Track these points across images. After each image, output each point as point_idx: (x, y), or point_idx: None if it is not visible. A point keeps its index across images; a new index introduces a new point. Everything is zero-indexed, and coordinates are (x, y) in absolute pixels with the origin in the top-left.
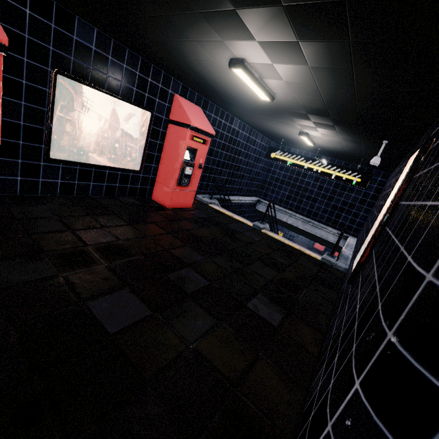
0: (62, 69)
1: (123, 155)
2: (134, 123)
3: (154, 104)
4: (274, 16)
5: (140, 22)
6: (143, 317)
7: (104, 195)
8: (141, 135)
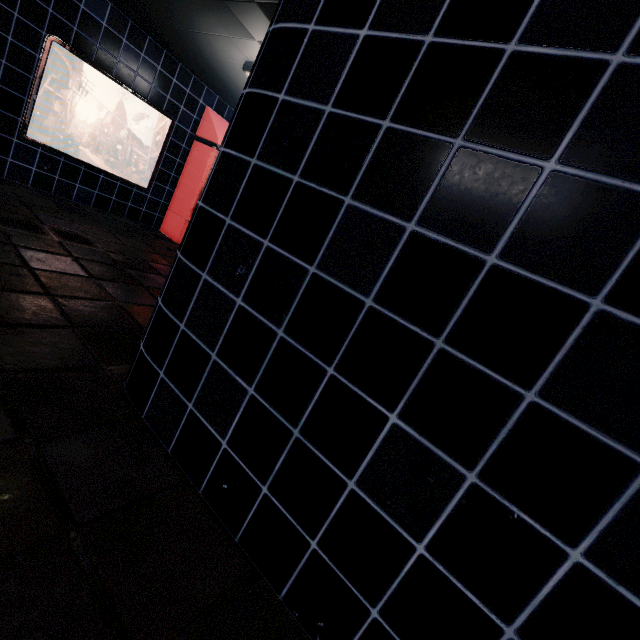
0: (61, 38)
1: (127, 162)
2: (147, 127)
3: (178, 112)
4: (256, 13)
5: (151, 2)
6: (76, 275)
7: (93, 206)
8: (155, 144)
